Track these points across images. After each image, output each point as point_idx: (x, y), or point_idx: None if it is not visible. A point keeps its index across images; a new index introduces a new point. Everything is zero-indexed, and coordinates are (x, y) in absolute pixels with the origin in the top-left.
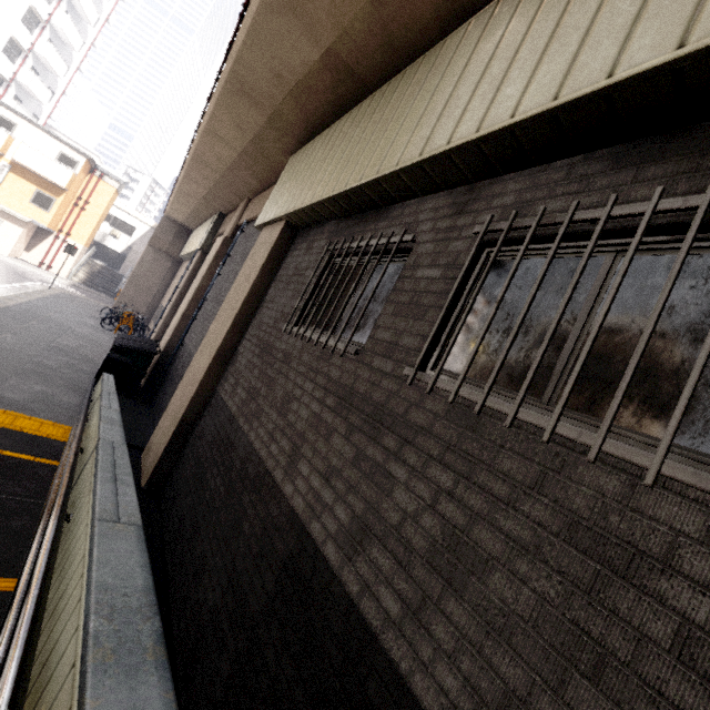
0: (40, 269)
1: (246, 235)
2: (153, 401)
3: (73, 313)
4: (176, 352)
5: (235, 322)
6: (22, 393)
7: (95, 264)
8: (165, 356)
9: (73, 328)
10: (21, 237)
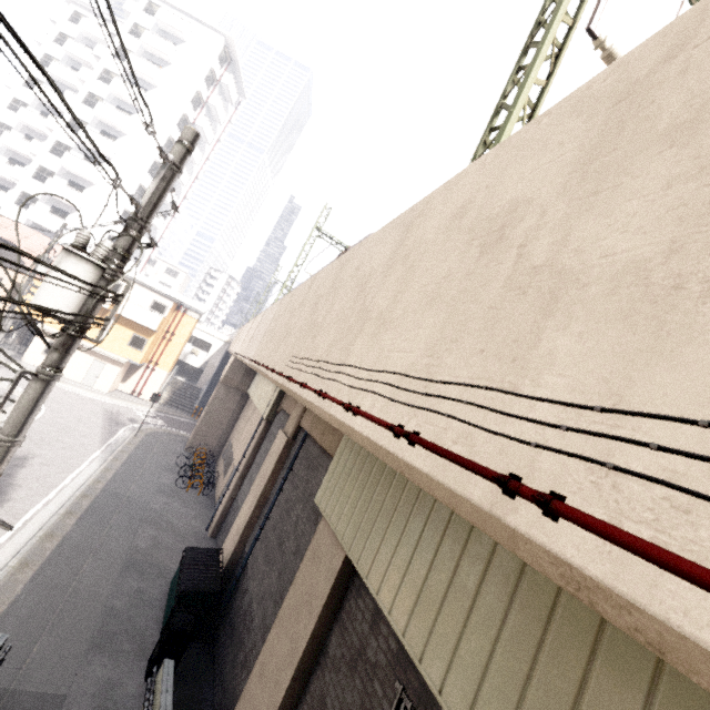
0: (132, 397)
1: (307, 457)
2: (215, 636)
3: (153, 470)
4: (239, 577)
5: (296, 675)
6: (87, 698)
7: (177, 381)
8: (229, 569)
9: (150, 505)
10: (119, 374)
